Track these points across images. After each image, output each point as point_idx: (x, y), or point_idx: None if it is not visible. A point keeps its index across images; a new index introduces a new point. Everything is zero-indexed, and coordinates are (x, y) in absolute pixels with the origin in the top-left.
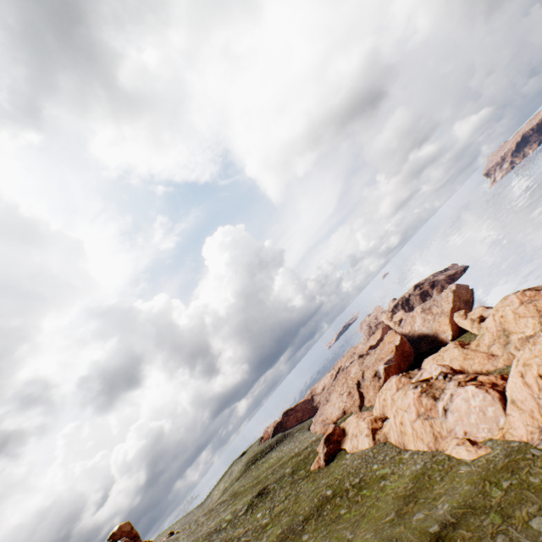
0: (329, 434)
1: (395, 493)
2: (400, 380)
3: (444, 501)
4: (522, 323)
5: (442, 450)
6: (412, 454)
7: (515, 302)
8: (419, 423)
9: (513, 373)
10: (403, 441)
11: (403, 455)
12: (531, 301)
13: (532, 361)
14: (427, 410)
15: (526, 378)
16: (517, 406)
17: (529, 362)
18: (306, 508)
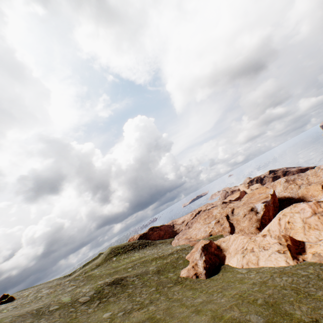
0: (207, 244)
1: None
2: (318, 204)
3: None
4: None
5: None
6: None
7: None
8: None
9: None
10: None
11: None
12: None
13: None
14: None
15: None
16: None
17: None
18: None
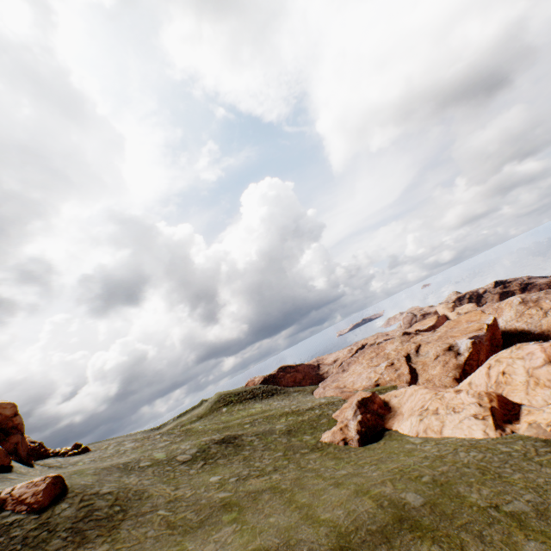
0: (366, 398)
1: None
2: None
3: None
4: None
5: None
6: None
7: None
8: None
9: None
10: None
11: None
12: None
13: None
14: None
15: None
16: None
17: None
18: (340, 517)
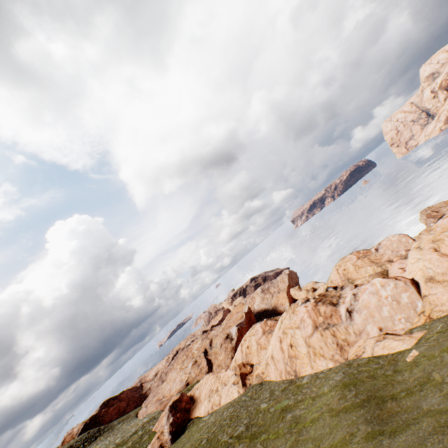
0: (176, 400)
1: (330, 410)
2: (266, 323)
3: (447, 374)
4: (362, 271)
5: (356, 356)
6: (313, 376)
7: (353, 258)
8: (318, 335)
9: (424, 253)
10: (294, 368)
11: (300, 381)
12: (365, 255)
13: (441, 236)
14: (327, 318)
15: (442, 251)
16: (437, 281)
17: (439, 238)
18: None
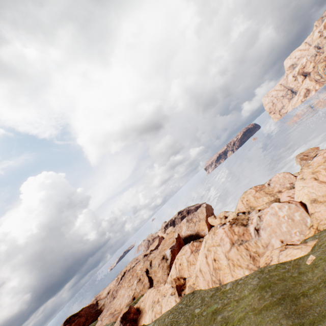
0: (125, 312)
1: (253, 310)
2: (193, 244)
3: None
4: (260, 200)
5: (266, 263)
6: (234, 283)
7: (253, 191)
8: (234, 250)
9: (307, 182)
10: (218, 277)
11: (224, 288)
12: (261, 189)
13: (318, 168)
14: (240, 236)
15: (320, 179)
16: (319, 202)
17: (317, 170)
18: None
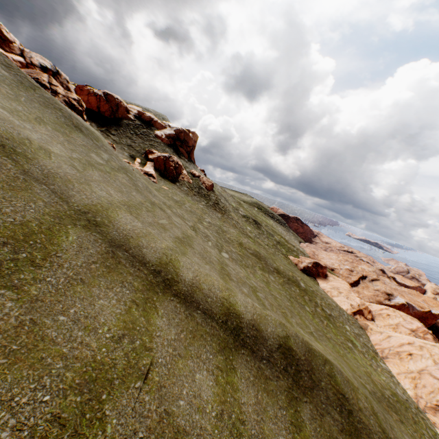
0: (320, 264)
1: (368, 372)
2: (425, 333)
3: None
4: None
5: (433, 423)
6: (389, 372)
7: None
8: (436, 384)
9: None
10: (389, 356)
11: (379, 360)
12: None
13: None
14: None
15: None
16: None
17: None
18: (280, 267)
